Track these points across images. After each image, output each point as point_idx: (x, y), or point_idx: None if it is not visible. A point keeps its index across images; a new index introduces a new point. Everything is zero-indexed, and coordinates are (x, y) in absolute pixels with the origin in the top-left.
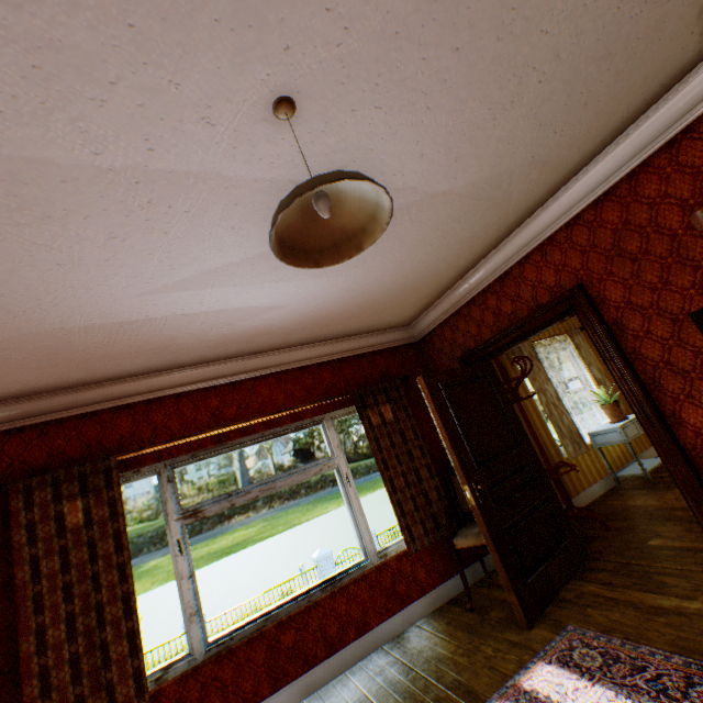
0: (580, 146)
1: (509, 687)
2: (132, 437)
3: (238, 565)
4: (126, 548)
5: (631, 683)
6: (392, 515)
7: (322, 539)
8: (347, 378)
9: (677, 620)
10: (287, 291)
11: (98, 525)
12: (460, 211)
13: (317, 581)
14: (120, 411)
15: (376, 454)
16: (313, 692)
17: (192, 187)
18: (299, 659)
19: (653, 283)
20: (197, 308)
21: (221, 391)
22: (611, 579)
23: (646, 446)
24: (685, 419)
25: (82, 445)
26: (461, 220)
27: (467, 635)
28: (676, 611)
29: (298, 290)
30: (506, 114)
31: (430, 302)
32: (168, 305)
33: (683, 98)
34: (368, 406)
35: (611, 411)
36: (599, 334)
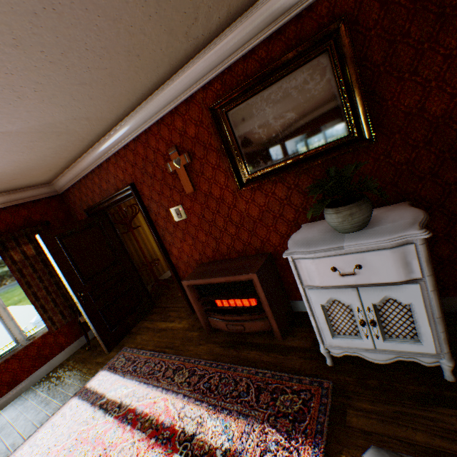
0: (111, 112)
1: (82, 388)
2: None
3: None
4: None
5: (128, 369)
6: None
7: None
8: None
9: (163, 333)
10: None
11: None
12: (33, 138)
13: None
14: None
15: (20, 280)
16: None
17: None
18: None
19: (159, 191)
20: None
21: None
22: (155, 317)
23: None
24: (174, 252)
25: None
26: (40, 141)
27: (80, 365)
28: (165, 329)
29: None
30: (22, 102)
31: (59, 172)
32: None
33: (157, 102)
34: (11, 249)
35: None
36: (142, 212)
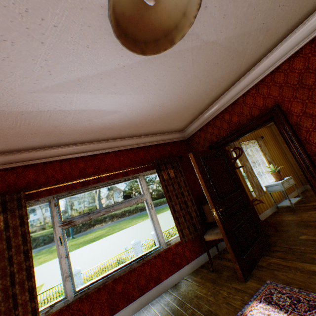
0: (288, 21)
1: (239, 315)
2: (34, 182)
3: (97, 246)
4: (29, 242)
5: (310, 315)
6: (167, 224)
7: (135, 235)
8: (151, 155)
9: None
10: (121, 101)
11: (12, 229)
12: (219, 58)
13: (135, 257)
14: (27, 167)
15: (165, 193)
16: (132, 315)
17: (57, 3)
18: (124, 298)
19: None
20: (69, 106)
21: (85, 159)
22: (284, 256)
23: (289, 193)
24: None
25: (5, 185)
26: (218, 65)
27: (212, 285)
28: None
29: (127, 101)
30: None
31: (194, 118)
32: (51, 103)
33: None
34: (162, 170)
35: (276, 175)
36: (286, 130)
